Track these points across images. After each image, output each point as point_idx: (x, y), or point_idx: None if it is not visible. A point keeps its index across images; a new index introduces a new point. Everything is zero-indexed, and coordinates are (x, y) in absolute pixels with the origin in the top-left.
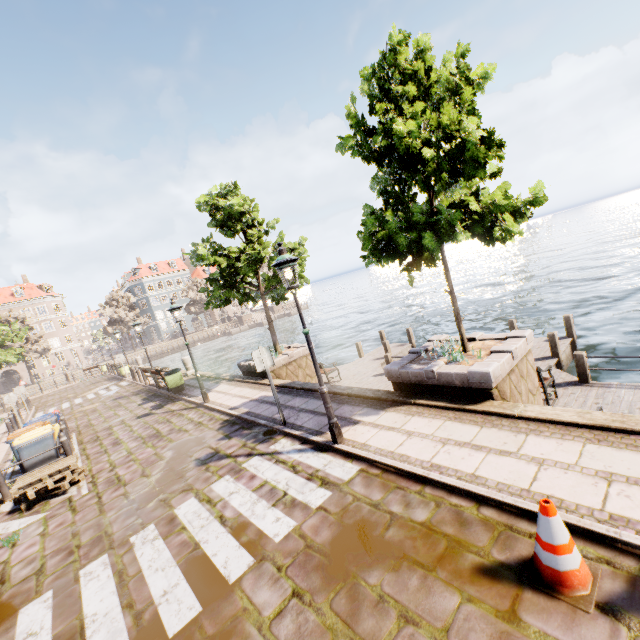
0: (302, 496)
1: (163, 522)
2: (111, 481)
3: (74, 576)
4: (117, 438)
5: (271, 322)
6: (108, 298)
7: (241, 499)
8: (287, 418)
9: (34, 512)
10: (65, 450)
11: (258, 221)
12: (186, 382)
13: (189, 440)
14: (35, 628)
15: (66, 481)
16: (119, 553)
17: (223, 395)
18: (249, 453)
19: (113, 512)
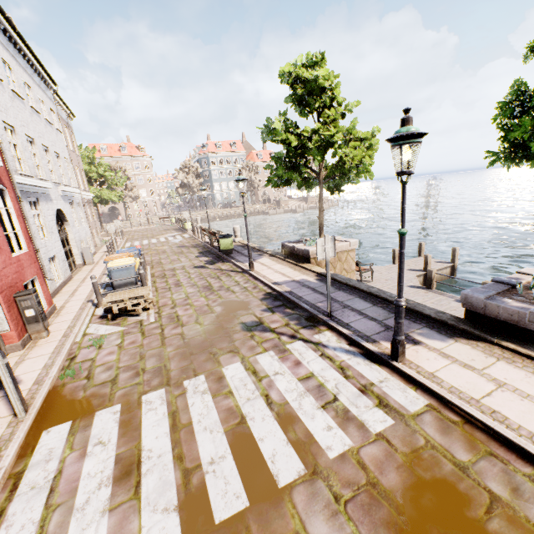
0: (356, 410)
1: (212, 377)
2: (172, 318)
3: (137, 399)
4: (178, 280)
5: (322, 211)
6: (182, 165)
7: (286, 384)
8: (331, 311)
9: (116, 323)
10: (141, 280)
11: (337, 101)
12: (234, 247)
13: (236, 301)
14: (104, 438)
15: (140, 307)
16: (174, 393)
17: (266, 268)
18: (292, 335)
19: (171, 348)
